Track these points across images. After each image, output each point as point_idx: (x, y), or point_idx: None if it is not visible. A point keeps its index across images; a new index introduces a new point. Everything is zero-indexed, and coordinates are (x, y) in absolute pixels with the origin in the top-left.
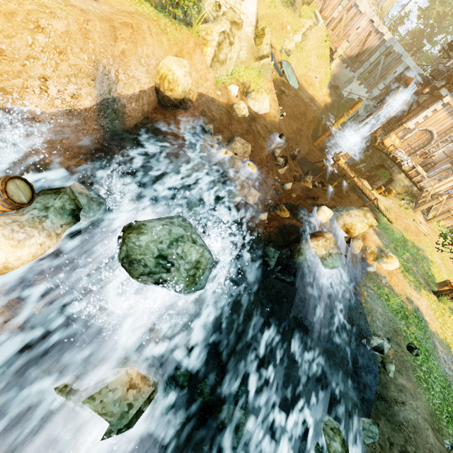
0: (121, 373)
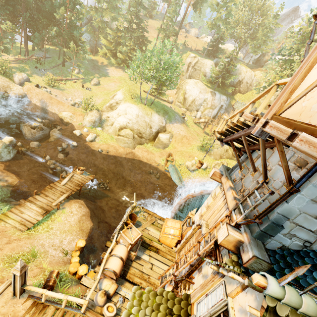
0: None
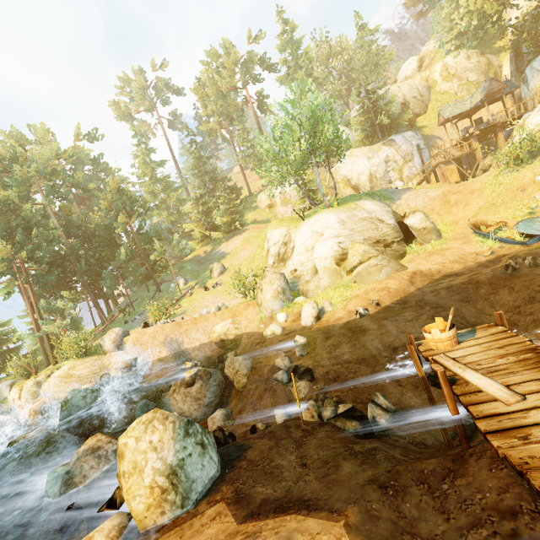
0: (32, 433)
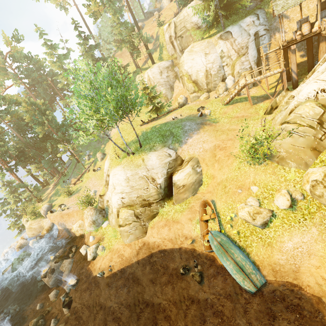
0: (10, 267)
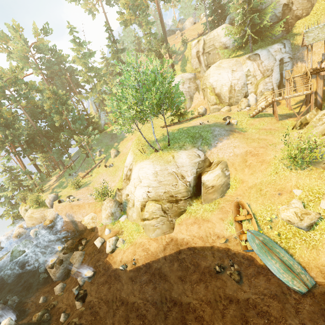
0: (6, 256)
